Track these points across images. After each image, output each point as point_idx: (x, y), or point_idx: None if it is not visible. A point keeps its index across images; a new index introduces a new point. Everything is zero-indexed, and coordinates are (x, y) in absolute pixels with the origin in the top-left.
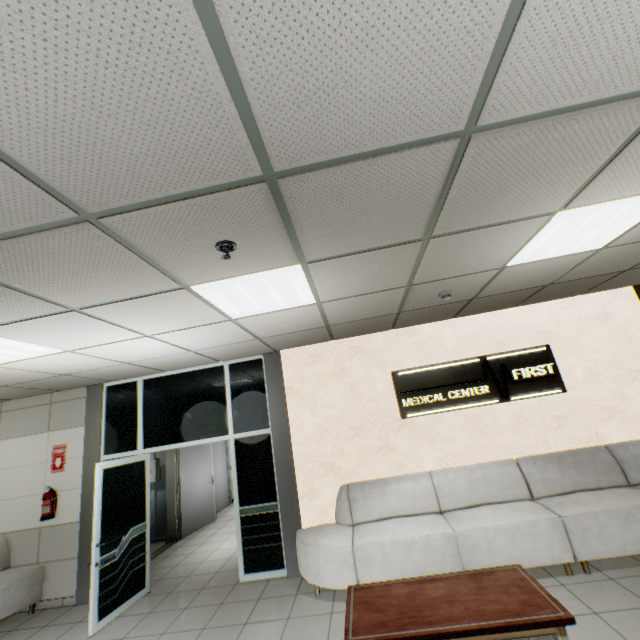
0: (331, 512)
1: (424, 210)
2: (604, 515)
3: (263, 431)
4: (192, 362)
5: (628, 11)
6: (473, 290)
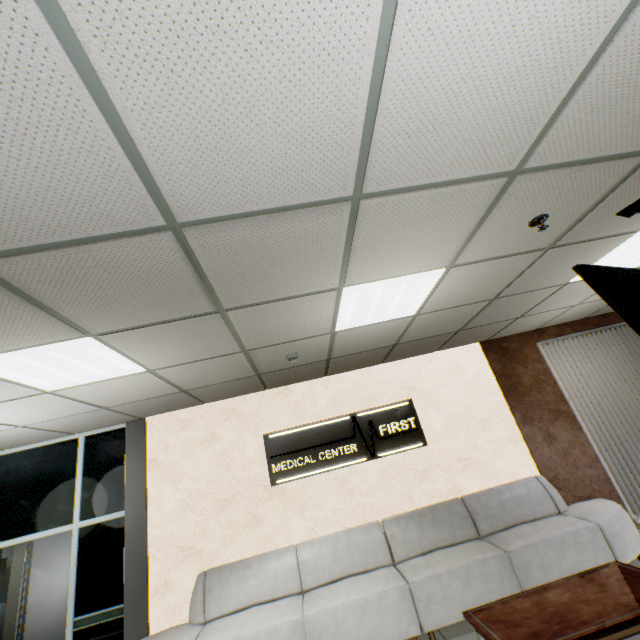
0: (186, 608)
1: (193, 287)
2: (447, 575)
3: (116, 514)
4: (34, 437)
5: (244, 146)
6: (322, 352)
